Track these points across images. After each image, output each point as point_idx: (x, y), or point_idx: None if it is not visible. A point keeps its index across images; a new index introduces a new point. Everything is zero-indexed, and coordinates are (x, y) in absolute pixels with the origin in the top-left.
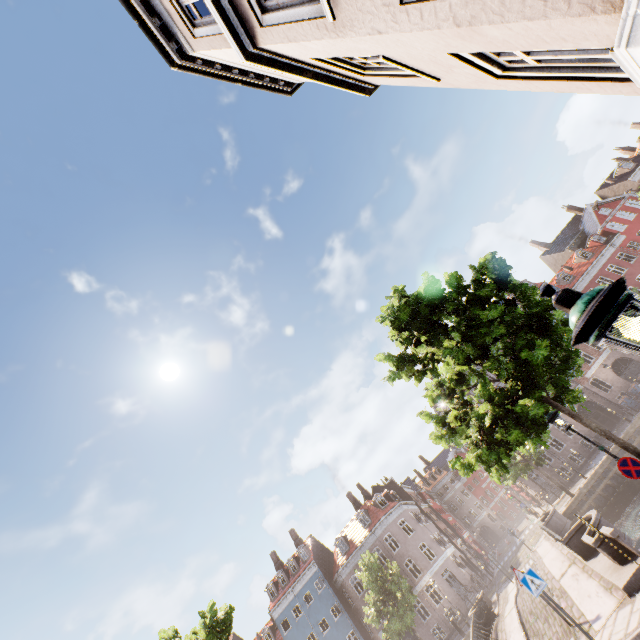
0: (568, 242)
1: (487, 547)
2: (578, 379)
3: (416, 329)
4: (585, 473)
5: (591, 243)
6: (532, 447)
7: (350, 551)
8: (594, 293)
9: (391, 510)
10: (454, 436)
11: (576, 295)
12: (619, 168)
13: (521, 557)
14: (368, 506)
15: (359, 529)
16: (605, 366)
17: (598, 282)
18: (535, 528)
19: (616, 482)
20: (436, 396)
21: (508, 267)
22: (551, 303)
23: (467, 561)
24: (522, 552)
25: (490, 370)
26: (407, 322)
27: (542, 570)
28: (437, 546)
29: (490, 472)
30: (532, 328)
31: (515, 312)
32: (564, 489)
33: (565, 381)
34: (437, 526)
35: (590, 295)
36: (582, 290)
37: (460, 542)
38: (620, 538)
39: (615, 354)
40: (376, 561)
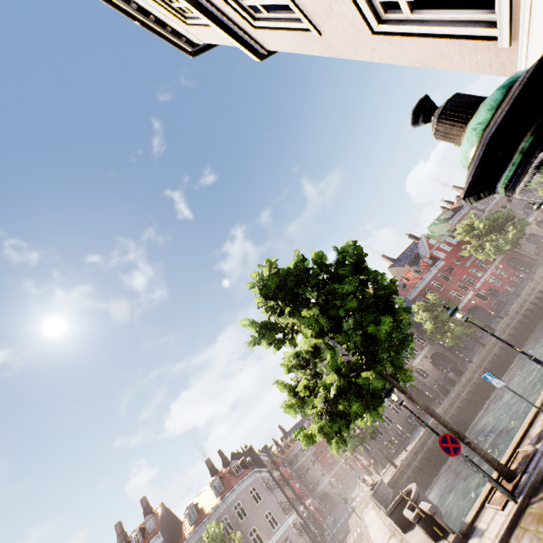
0: (407, 260)
1: (325, 512)
2: (407, 366)
3: (281, 299)
4: (406, 446)
5: (422, 263)
6: (369, 420)
7: (199, 520)
8: (521, 73)
9: (244, 477)
10: (303, 406)
11: (479, 97)
12: (443, 214)
13: (351, 524)
14: (224, 473)
15: (211, 497)
16: (426, 358)
17: (425, 293)
18: (365, 496)
19: (429, 455)
20: (292, 366)
21: (365, 254)
22: (396, 288)
23: (306, 528)
24: (352, 519)
25: (340, 342)
26: (274, 292)
27: (367, 541)
28: (281, 514)
29: (330, 444)
30: (379, 308)
31: (367, 292)
32: (390, 460)
33: (401, 360)
34: (285, 493)
35: (513, 77)
36: (414, 297)
37: (303, 509)
38: (436, 514)
39: (433, 349)
40: (221, 532)
